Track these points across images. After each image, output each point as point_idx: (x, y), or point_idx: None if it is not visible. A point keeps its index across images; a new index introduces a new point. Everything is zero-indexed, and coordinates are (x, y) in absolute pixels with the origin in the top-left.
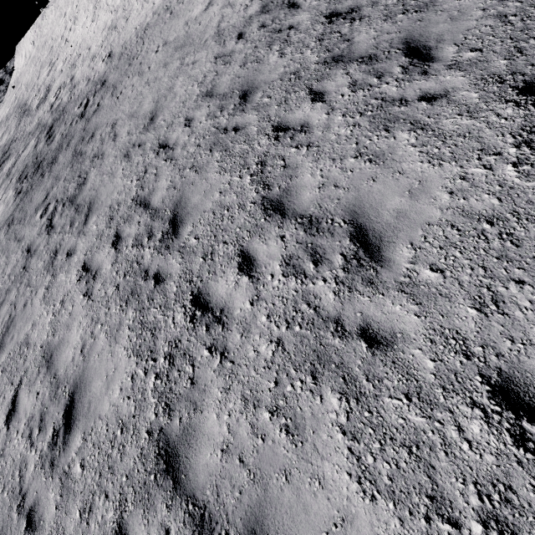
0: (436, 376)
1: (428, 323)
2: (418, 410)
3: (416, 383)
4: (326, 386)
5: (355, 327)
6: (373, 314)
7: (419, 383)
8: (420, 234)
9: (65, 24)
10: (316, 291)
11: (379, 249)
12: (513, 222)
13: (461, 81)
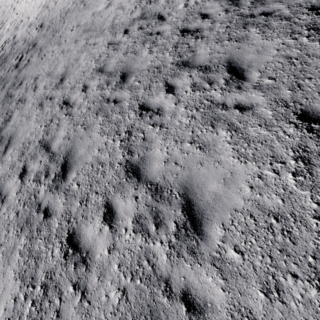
0: None
1: (230, 298)
2: None
3: None
4: None
5: (179, 290)
6: (192, 281)
7: None
8: (229, 217)
9: None
10: (155, 250)
11: (201, 224)
12: (291, 222)
13: (262, 100)
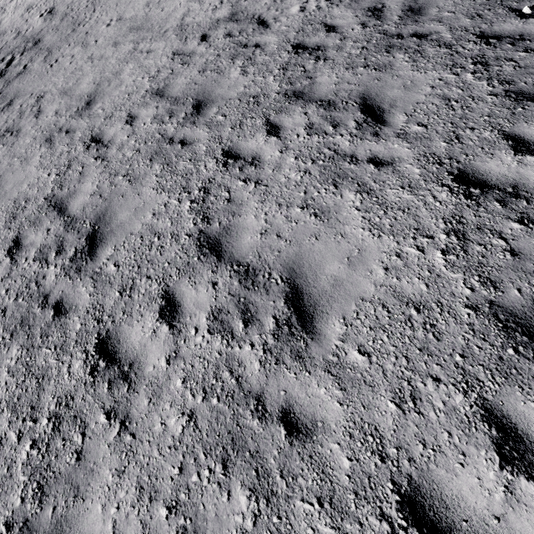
0: (351, 479)
1: (350, 413)
2: (328, 519)
3: (330, 485)
4: (236, 479)
5: (277, 408)
6: (297, 395)
7: (333, 485)
8: (353, 309)
9: None
10: (241, 357)
11: (313, 318)
12: (437, 313)
13: (407, 153)
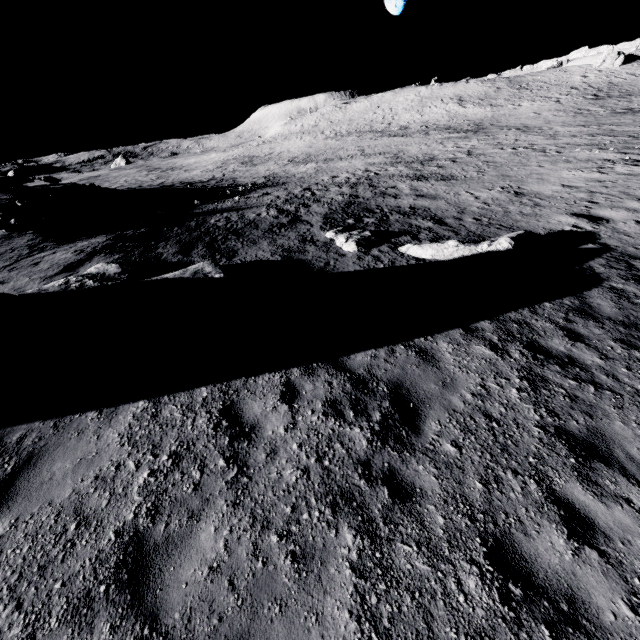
0: None
1: None
2: None
3: None
4: None
5: None
6: None
7: None
8: None
9: (382, 115)
10: None
11: None
12: None
13: None
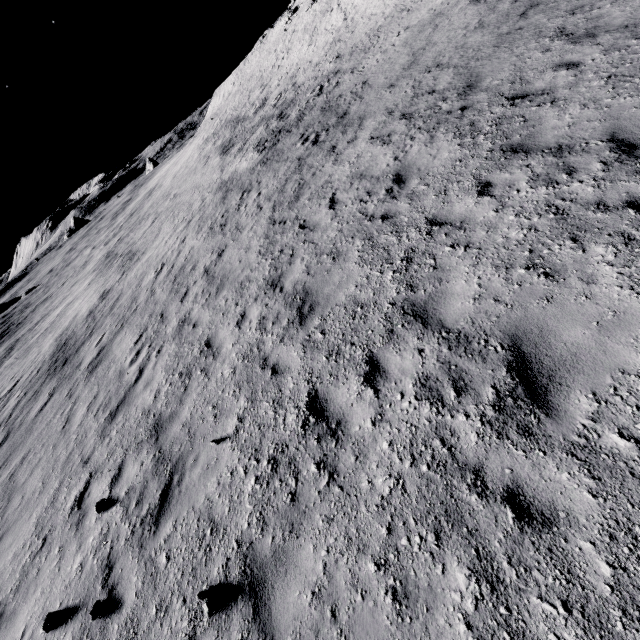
0: None
1: None
2: None
3: None
4: None
5: None
6: None
7: None
8: None
9: (276, 57)
10: None
11: None
12: None
13: None
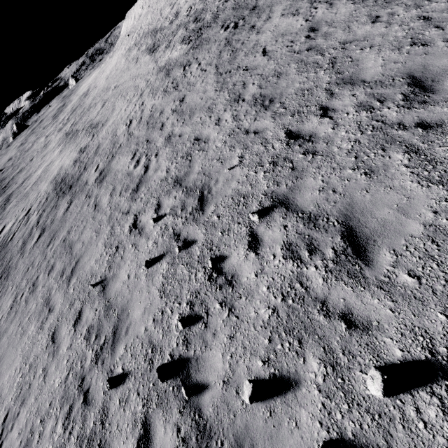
0: None
1: None
2: None
3: None
4: None
5: None
6: None
7: None
8: None
9: None
10: None
11: None
12: None
13: None
